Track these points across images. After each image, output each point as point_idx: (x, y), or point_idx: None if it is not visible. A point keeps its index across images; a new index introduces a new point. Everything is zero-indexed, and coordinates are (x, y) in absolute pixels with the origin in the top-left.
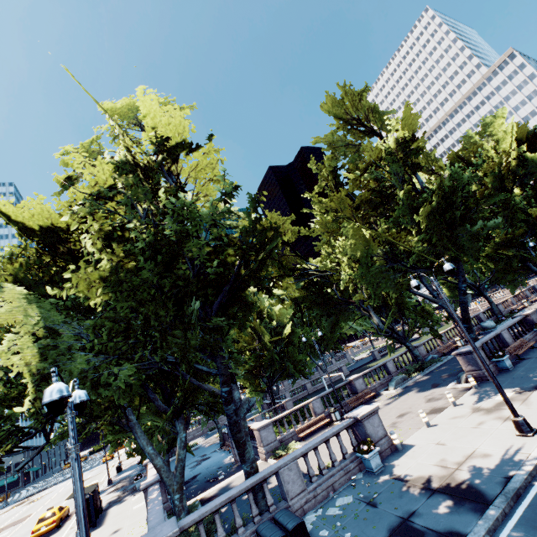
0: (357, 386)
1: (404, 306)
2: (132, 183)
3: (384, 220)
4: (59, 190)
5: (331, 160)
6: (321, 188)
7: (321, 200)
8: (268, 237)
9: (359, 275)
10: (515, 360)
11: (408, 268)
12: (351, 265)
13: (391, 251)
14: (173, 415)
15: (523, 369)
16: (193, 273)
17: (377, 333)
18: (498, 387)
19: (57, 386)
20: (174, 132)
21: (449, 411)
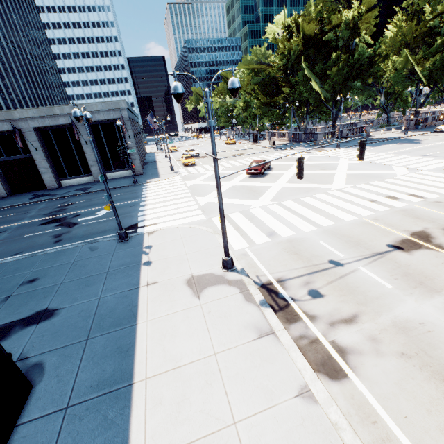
0: (358, 126)
1: (400, 96)
2: (346, 28)
3: (421, 54)
4: (315, 19)
5: (423, 0)
6: (407, 5)
7: (401, 17)
8: (375, 60)
9: (392, 77)
10: (424, 128)
11: (414, 80)
12: (392, 70)
13: (413, 69)
14: (308, 113)
15: (422, 129)
16: (352, 71)
17: (379, 106)
18: (407, 124)
19: (349, 96)
20: (369, 5)
21: (389, 133)
